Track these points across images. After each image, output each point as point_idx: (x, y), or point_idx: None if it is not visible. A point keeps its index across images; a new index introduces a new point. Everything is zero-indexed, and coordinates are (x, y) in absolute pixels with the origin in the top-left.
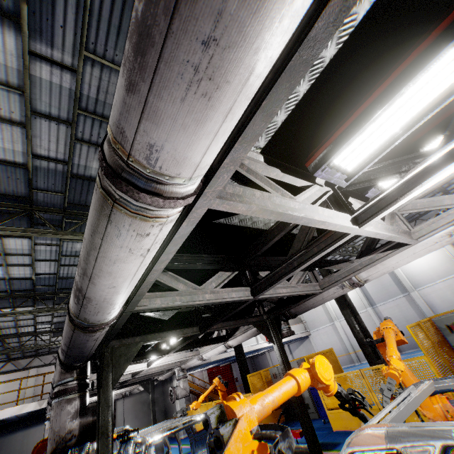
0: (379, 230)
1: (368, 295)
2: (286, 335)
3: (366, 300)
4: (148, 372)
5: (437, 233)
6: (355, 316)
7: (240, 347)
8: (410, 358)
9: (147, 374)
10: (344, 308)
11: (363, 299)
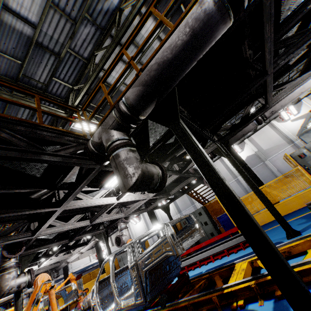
0: (52, 261)
1: (148, 226)
2: (55, 277)
3: (147, 229)
4: (4, 300)
5: (76, 253)
6: (100, 257)
7: (66, 272)
8: (103, 274)
9: (6, 300)
10: (98, 253)
11: (146, 228)
